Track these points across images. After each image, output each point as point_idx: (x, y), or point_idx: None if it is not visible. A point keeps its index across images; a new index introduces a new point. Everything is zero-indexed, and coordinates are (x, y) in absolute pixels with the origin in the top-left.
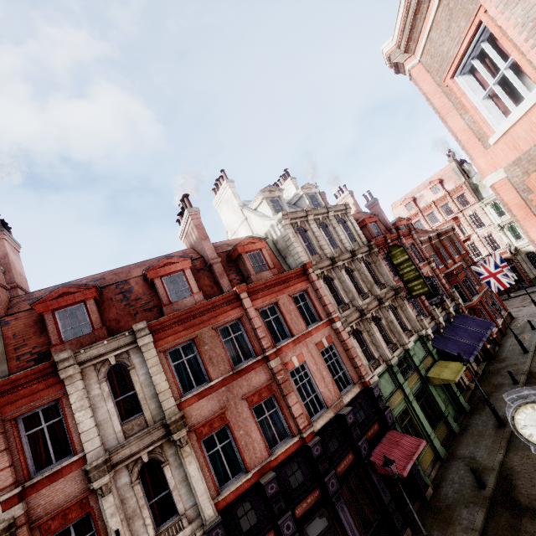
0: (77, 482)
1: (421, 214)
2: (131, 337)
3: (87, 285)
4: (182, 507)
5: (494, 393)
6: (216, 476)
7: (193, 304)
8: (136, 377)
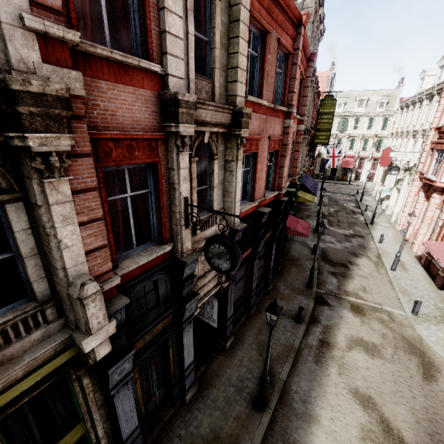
0: (148, 111)
1: None
2: None
3: None
4: (216, 207)
5: (307, 218)
6: None
7: None
8: (219, 18)
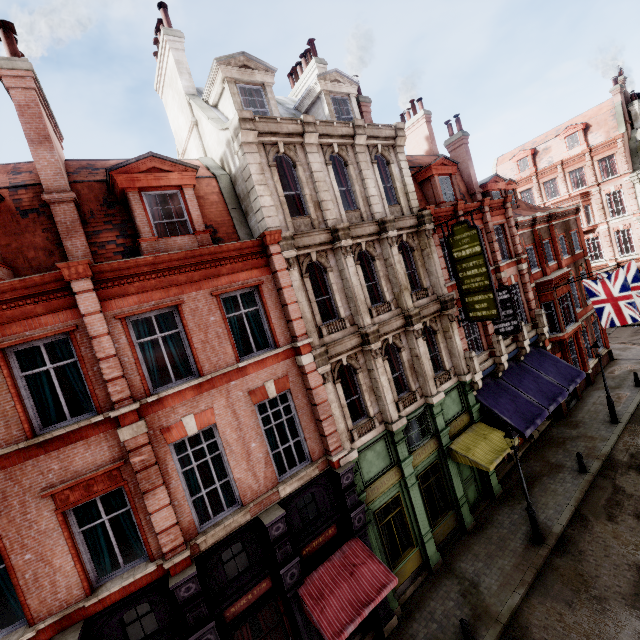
0: None
1: (537, 180)
2: None
3: None
4: None
5: (545, 477)
6: None
7: None
8: None
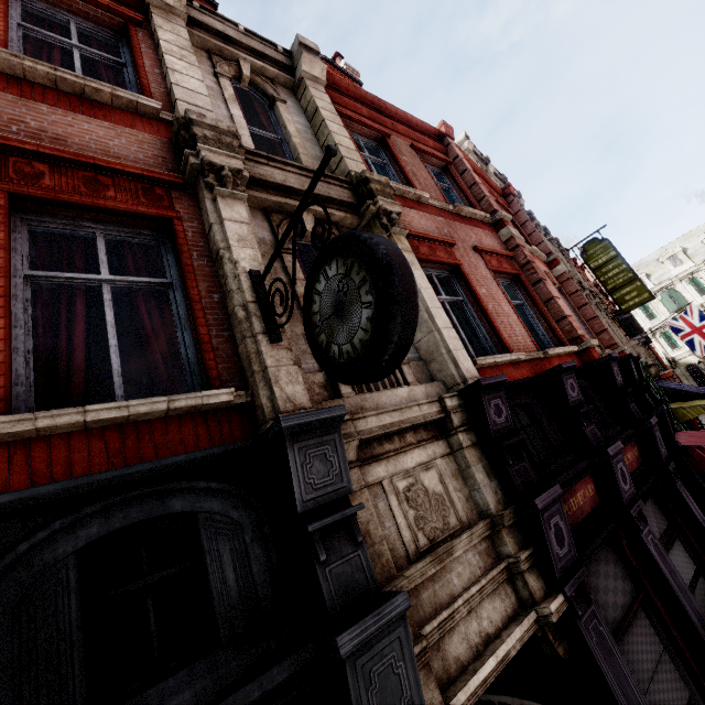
0: (144, 153)
1: None
2: (284, 60)
3: None
4: None
5: None
6: None
7: None
8: (287, 115)
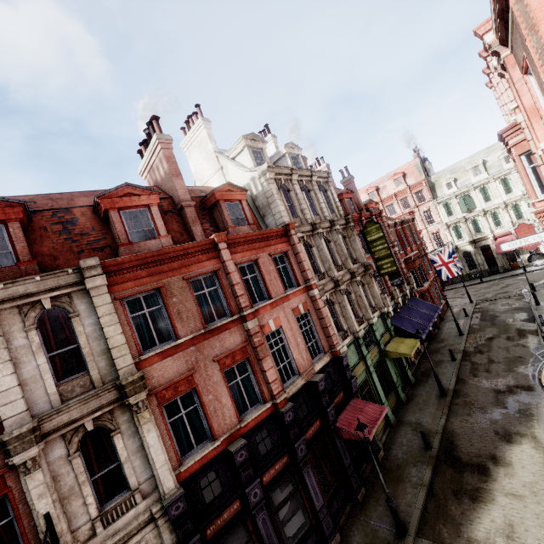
0: None
1: (382, 205)
2: (75, 277)
3: (10, 200)
4: (136, 482)
5: (435, 368)
6: (177, 446)
7: (158, 248)
8: (80, 327)
